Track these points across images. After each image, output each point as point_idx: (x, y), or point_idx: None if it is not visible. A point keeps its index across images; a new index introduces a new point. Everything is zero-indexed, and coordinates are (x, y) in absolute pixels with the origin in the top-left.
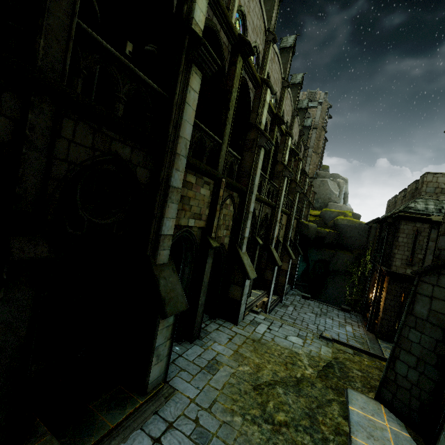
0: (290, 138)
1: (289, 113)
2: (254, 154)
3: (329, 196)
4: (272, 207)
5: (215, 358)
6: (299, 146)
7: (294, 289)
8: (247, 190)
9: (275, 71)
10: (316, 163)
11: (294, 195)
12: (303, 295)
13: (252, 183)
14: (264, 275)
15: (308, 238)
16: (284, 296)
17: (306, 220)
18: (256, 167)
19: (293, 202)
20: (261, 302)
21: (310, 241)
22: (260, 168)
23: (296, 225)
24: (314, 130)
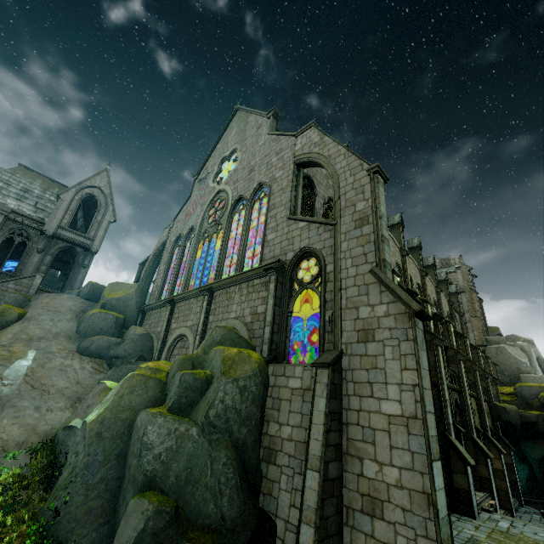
0: (450, 325)
1: (433, 291)
2: (434, 352)
3: (516, 366)
4: (458, 391)
5: (472, 537)
6: (453, 316)
7: (525, 506)
8: (438, 381)
9: (412, 269)
10: (479, 327)
11: (473, 374)
12: (543, 512)
13: (440, 375)
14: (478, 472)
15: (512, 426)
16: (514, 511)
17: (499, 401)
18: (439, 361)
19: (476, 382)
20: (489, 505)
21: (517, 430)
22: (442, 362)
23: (489, 409)
24: (462, 294)
